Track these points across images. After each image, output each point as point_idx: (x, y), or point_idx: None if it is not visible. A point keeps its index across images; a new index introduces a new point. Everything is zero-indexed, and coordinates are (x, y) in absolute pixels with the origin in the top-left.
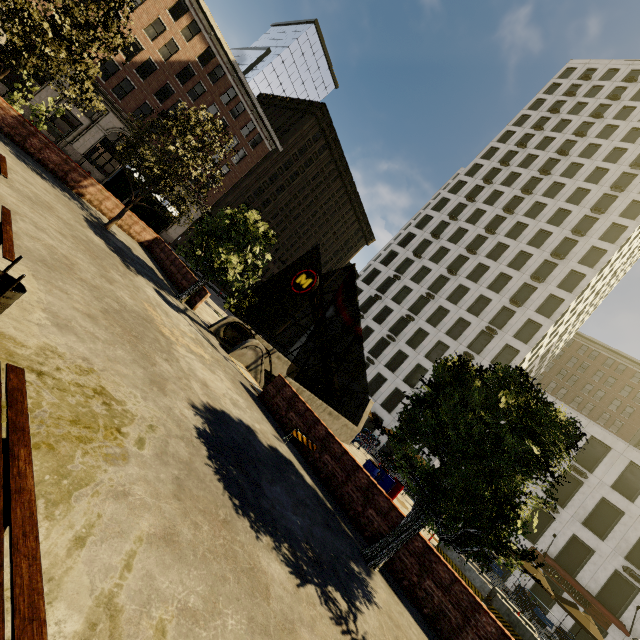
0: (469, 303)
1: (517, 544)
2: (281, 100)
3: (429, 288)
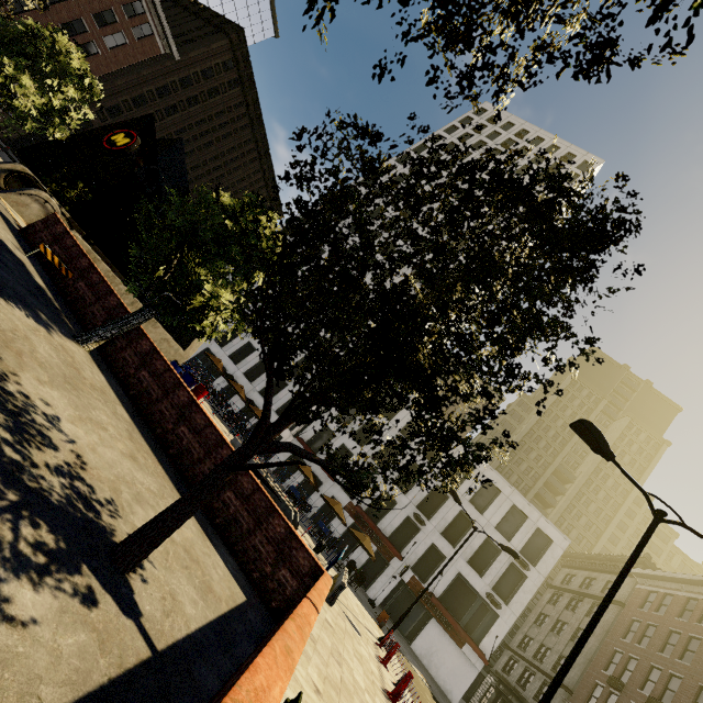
0: None
1: (339, 500)
2: (193, 3)
3: None
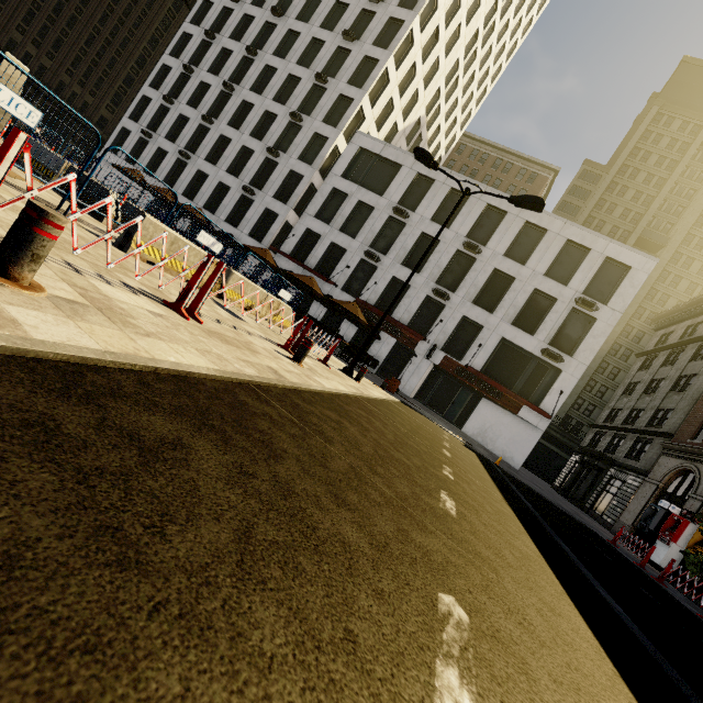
0: (300, 53)
1: None
2: None
3: (254, 45)
